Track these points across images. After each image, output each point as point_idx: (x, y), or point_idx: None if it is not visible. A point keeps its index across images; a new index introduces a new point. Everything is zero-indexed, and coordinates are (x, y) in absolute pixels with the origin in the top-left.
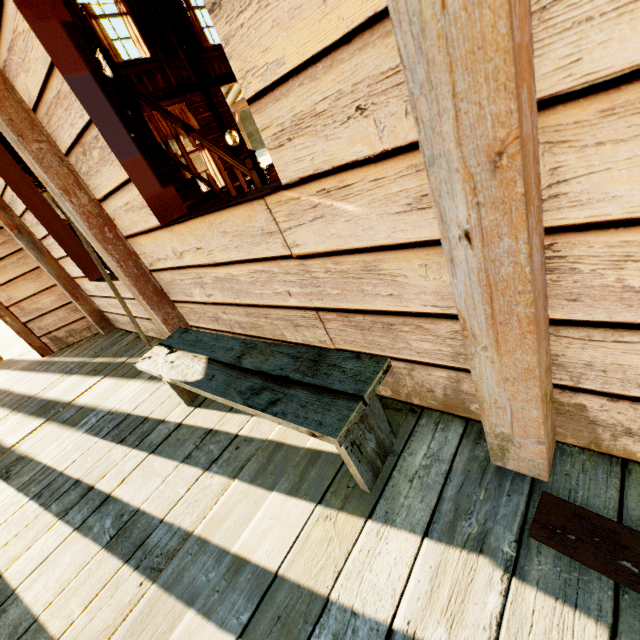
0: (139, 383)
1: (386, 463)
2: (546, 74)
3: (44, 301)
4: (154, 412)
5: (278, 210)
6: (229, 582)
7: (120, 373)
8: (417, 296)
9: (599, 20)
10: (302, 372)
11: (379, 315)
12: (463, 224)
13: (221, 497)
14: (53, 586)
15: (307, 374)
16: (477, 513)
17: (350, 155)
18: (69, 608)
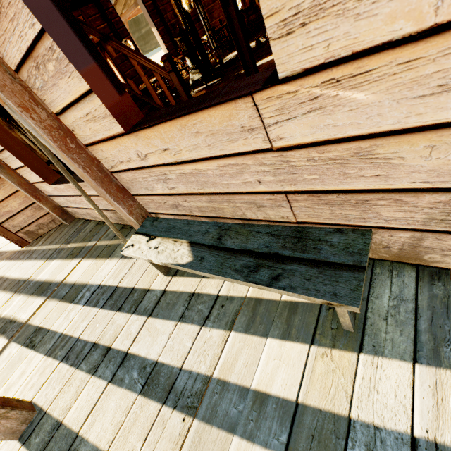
0: (115, 261)
1: None
2: None
3: (11, 205)
4: (138, 283)
5: (266, 106)
6: (259, 412)
7: (95, 254)
8: (408, 175)
9: None
10: (289, 248)
11: (355, 193)
12: None
13: (225, 346)
14: (109, 427)
15: (296, 250)
16: None
17: (383, 35)
18: (130, 443)
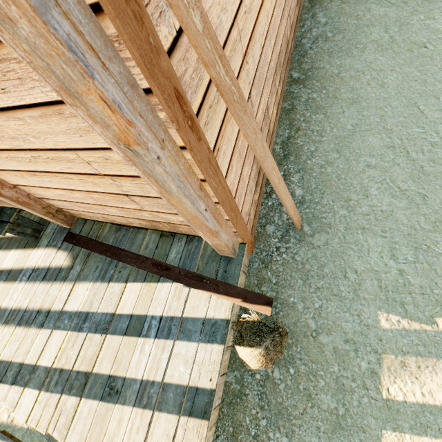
0: None
1: (41, 234)
2: None
3: None
4: None
5: None
6: (1, 274)
7: None
8: None
9: None
10: None
11: None
12: None
13: None
14: None
15: None
16: (57, 240)
17: None
18: None
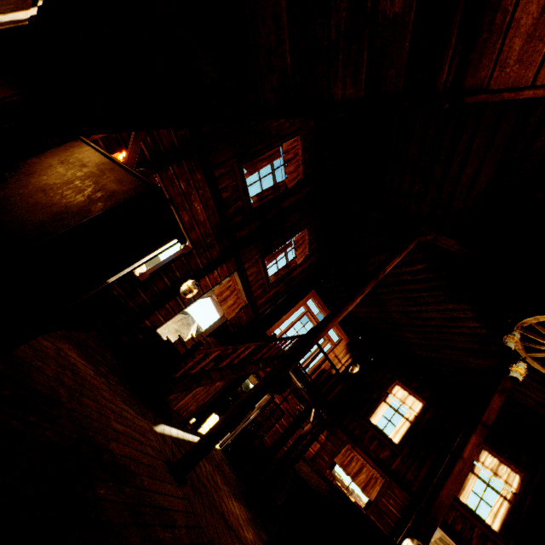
0: None
1: None
2: None
3: None
4: None
5: None
6: None
7: None
8: None
9: None
10: None
11: None
12: None
13: None
14: None
15: None
16: None
17: None
18: None
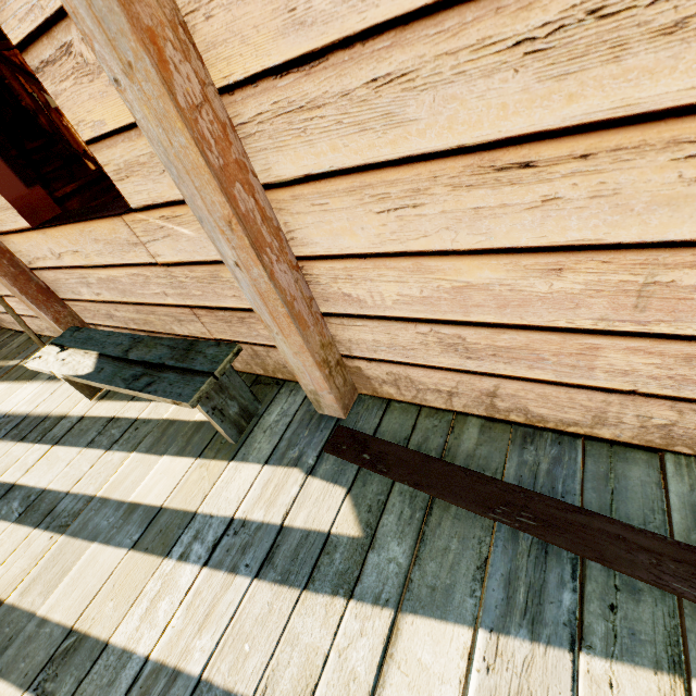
0: (37, 384)
1: (251, 423)
2: (260, 171)
3: None
4: (56, 410)
5: (135, 227)
6: (125, 520)
7: (14, 376)
8: None
9: (271, 151)
10: (176, 359)
11: (233, 311)
12: (232, 258)
13: (121, 467)
14: None
15: (179, 360)
16: (300, 444)
17: (173, 195)
18: None
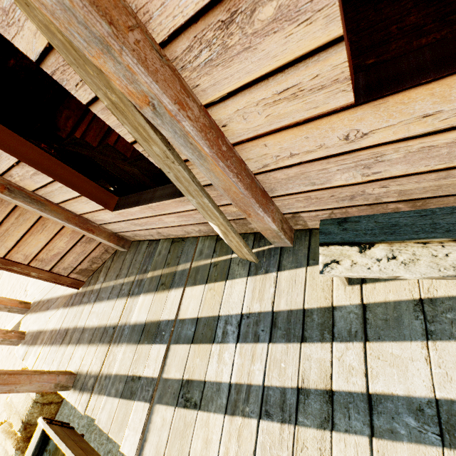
0: (241, 281)
1: None
2: None
3: (58, 246)
4: (306, 302)
5: None
6: None
7: (200, 279)
8: None
9: None
10: None
11: None
12: None
13: None
14: None
15: None
16: None
17: None
18: None
